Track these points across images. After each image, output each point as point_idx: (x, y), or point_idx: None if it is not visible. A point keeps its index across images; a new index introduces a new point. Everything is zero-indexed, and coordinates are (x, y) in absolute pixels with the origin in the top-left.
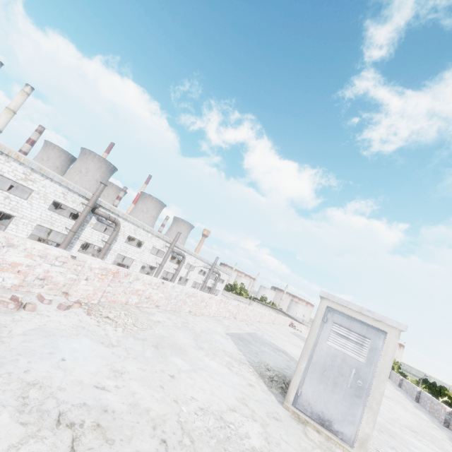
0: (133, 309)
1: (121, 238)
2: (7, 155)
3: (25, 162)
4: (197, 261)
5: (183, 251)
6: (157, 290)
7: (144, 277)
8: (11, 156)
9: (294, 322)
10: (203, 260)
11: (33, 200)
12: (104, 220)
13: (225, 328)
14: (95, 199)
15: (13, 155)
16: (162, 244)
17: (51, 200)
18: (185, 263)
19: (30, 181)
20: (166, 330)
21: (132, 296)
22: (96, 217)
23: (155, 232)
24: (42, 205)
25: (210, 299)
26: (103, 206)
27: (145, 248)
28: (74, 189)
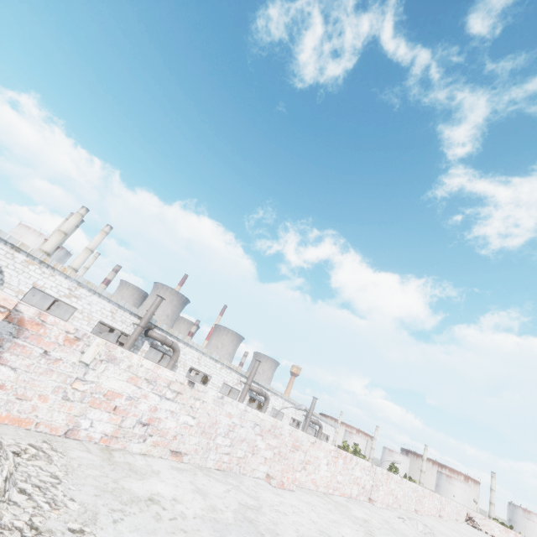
0: (81, 453)
1: (180, 370)
2: (53, 268)
3: (72, 274)
4: (286, 405)
5: (266, 389)
6: (176, 404)
7: (133, 356)
8: (57, 268)
9: (472, 514)
10: (294, 404)
11: (74, 322)
12: (159, 346)
13: (362, 529)
14: (149, 316)
15: (59, 268)
16: (235, 378)
17: (96, 321)
18: (269, 407)
19: (74, 298)
20: (158, 536)
21: (92, 411)
22: (149, 342)
23: (226, 361)
24: (84, 327)
25: (313, 445)
26: (159, 326)
27: (212, 385)
28: (125, 306)
